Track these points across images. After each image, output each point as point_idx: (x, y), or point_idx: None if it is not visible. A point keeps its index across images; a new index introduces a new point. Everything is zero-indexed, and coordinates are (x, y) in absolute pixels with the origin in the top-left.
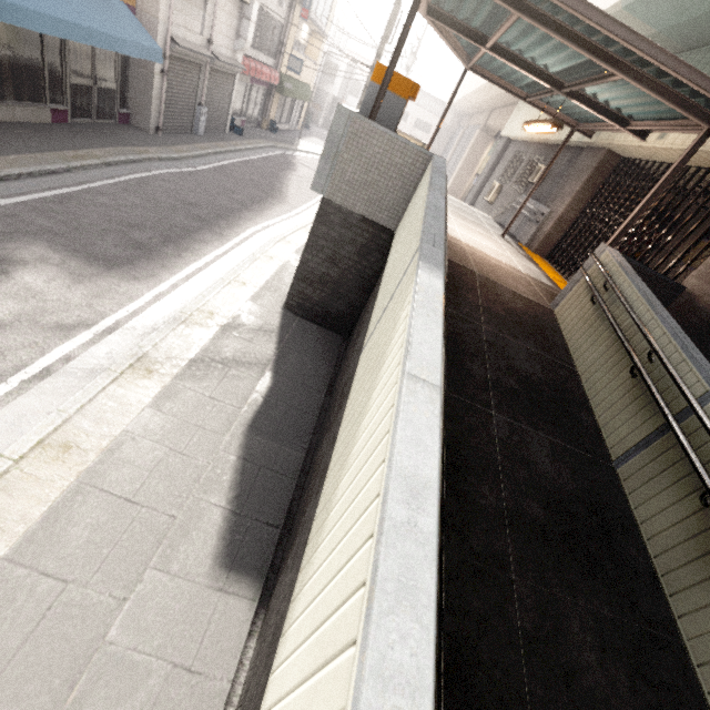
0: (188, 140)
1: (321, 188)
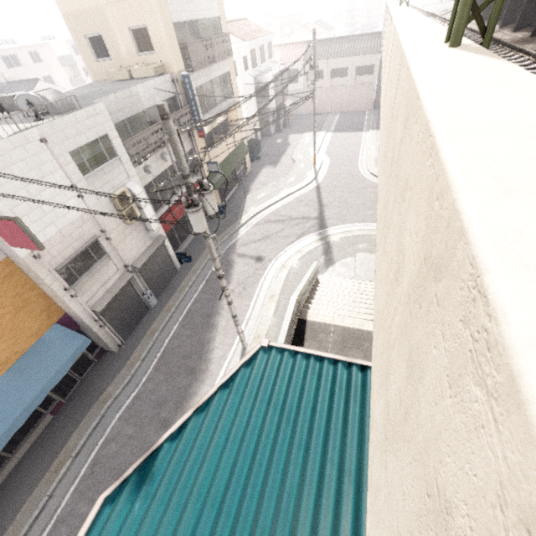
0: (144, 328)
1: None
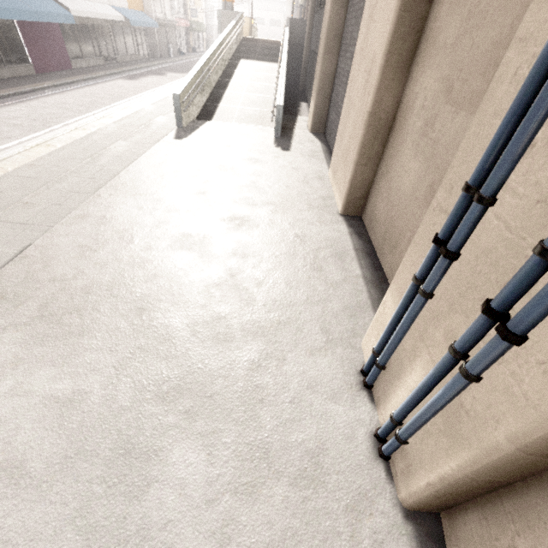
0: (170, 59)
1: (220, 32)
